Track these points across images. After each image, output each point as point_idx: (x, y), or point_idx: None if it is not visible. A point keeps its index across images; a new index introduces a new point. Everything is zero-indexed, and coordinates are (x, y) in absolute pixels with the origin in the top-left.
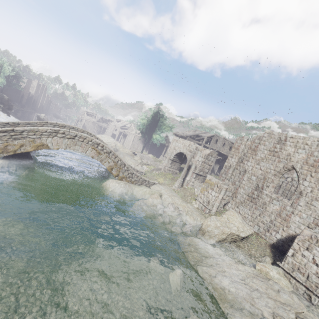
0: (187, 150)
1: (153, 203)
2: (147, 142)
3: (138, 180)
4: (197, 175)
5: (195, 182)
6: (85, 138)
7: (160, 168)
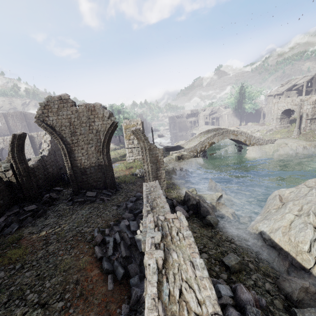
0: (292, 105)
1: (284, 149)
2: (242, 114)
3: (263, 142)
4: (311, 120)
5: (312, 126)
6: (227, 131)
7: (271, 129)
